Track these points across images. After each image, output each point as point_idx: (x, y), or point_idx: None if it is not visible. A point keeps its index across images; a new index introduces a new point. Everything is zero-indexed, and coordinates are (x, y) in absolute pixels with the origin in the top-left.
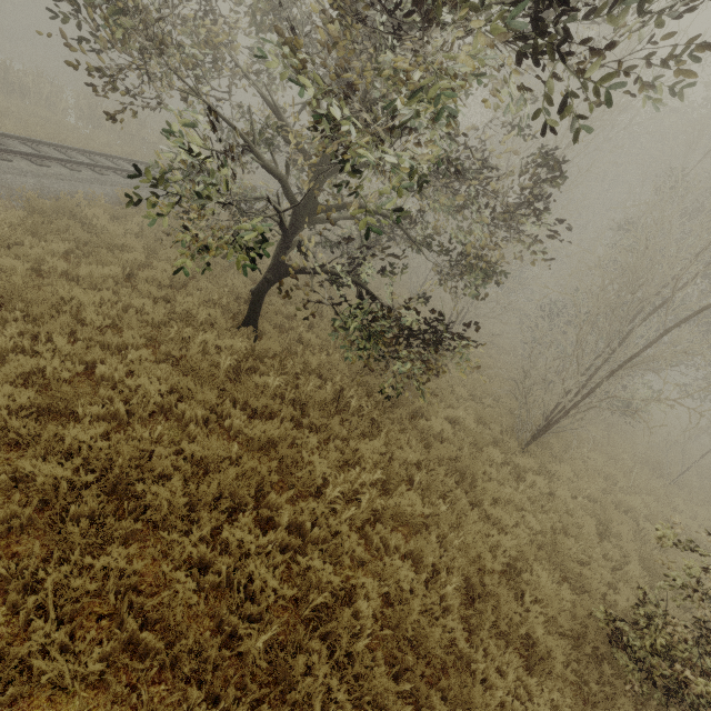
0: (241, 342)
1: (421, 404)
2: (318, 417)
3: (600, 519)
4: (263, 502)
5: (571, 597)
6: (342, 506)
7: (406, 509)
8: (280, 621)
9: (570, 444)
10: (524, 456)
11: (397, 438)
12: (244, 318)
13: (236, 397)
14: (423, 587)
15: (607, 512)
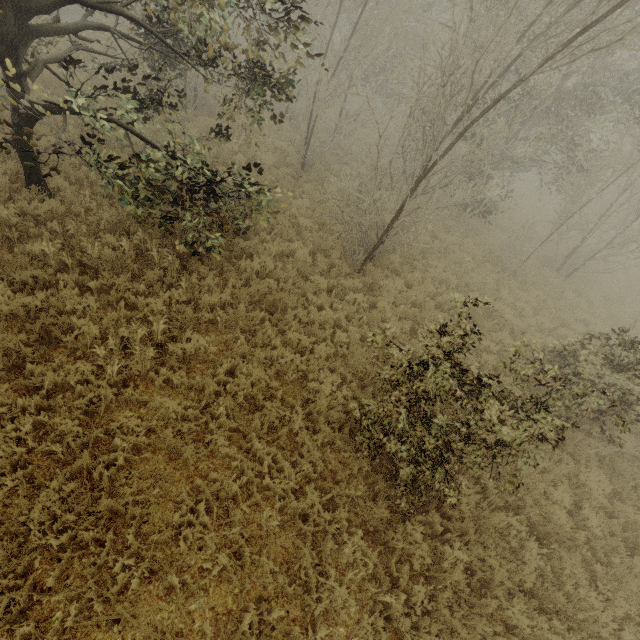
0: (8, 209)
1: (249, 244)
2: (109, 277)
3: (418, 320)
4: (26, 373)
5: (348, 393)
6: (103, 363)
7: (197, 350)
8: (26, 471)
9: (417, 257)
10: (358, 276)
11: (208, 283)
12: (25, 177)
13: (1, 272)
14: (198, 413)
15: (423, 314)
